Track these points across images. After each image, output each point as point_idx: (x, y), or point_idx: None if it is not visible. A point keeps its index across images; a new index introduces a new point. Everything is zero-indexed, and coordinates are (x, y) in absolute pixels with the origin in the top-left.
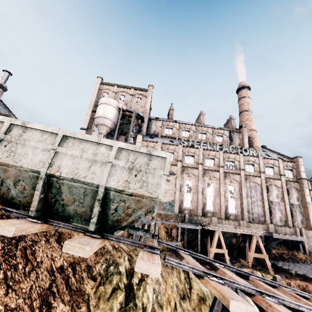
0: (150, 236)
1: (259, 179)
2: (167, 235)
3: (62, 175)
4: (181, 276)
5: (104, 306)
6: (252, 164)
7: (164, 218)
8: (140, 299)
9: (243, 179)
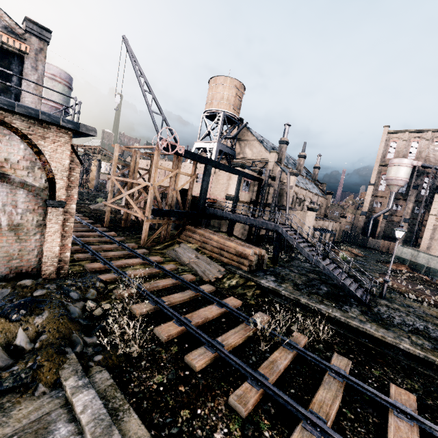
0: None
1: None
2: None
3: (431, 267)
4: None
5: None
6: None
7: None
8: None
9: None
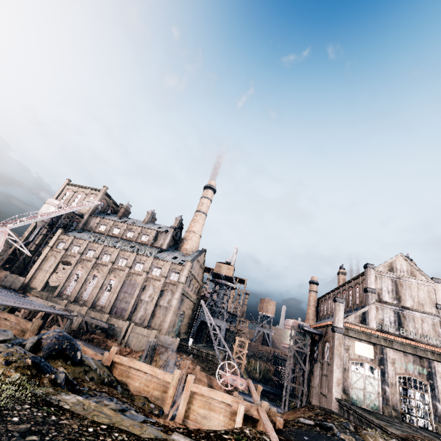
0: None
1: (141, 278)
2: None
3: None
4: None
5: None
6: (142, 263)
7: (39, 297)
8: None
9: (125, 276)
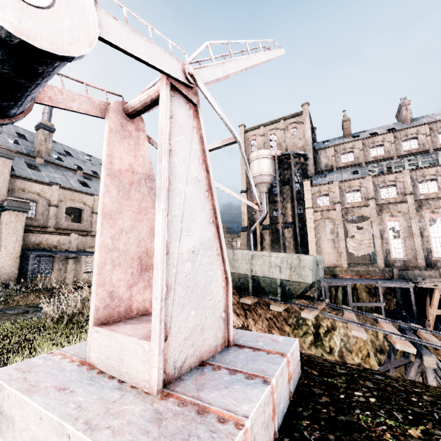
0: (315, 301)
1: None
2: (370, 295)
3: (258, 275)
4: (379, 335)
5: (299, 339)
6: None
7: (363, 275)
8: (327, 342)
9: None
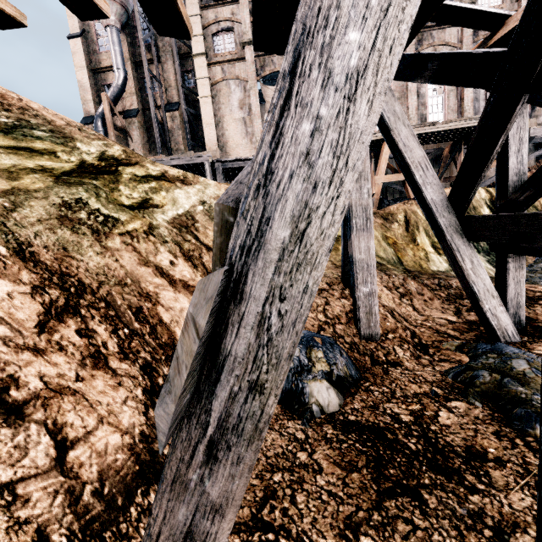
0: None
1: None
2: None
3: None
4: None
5: None
6: None
7: None
8: (138, 191)
9: (468, 34)
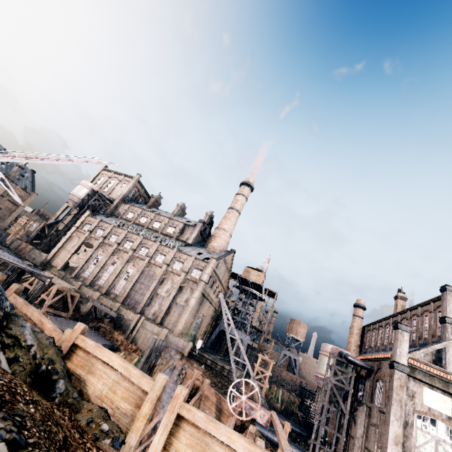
0: None
1: (160, 270)
2: None
3: None
4: None
5: None
6: (164, 255)
7: (56, 275)
8: None
9: (144, 265)
